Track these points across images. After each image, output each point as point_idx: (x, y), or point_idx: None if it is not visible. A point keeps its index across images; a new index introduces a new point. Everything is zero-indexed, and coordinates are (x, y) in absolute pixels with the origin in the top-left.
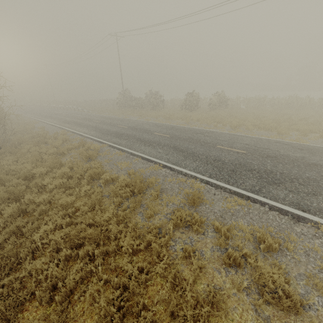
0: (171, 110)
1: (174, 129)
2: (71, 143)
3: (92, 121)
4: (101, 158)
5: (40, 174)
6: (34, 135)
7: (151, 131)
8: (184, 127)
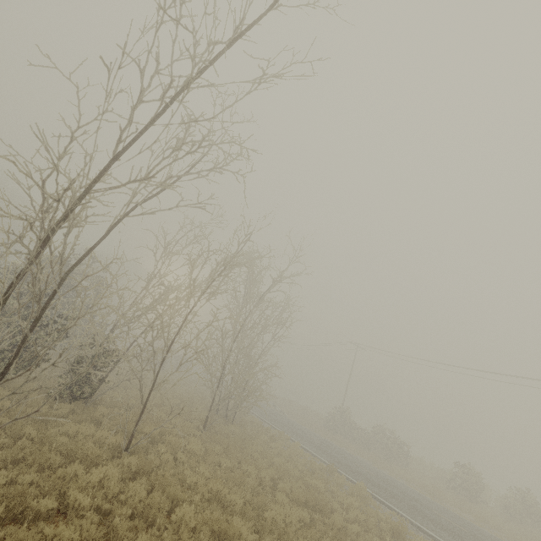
0: (426, 479)
1: (466, 523)
2: (306, 458)
3: (307, 435)
4: (373, 509)
5: (316, 489)
6: (253, 421)
7: (425, 504)
8: (481, 528)
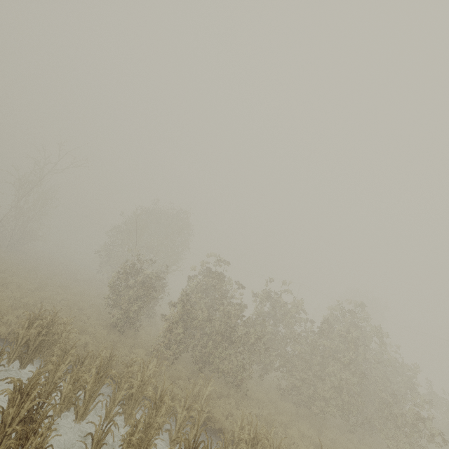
0: None
1: None
2: None
3: None
4: None
5: None
6: None
7: None
8: None
